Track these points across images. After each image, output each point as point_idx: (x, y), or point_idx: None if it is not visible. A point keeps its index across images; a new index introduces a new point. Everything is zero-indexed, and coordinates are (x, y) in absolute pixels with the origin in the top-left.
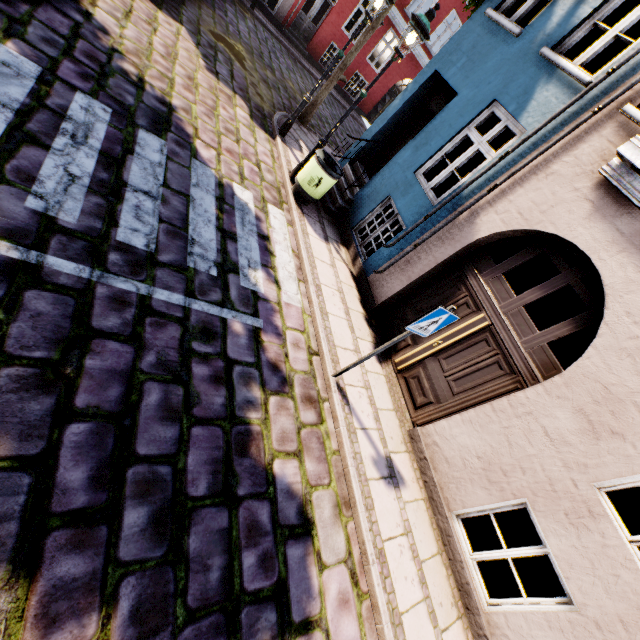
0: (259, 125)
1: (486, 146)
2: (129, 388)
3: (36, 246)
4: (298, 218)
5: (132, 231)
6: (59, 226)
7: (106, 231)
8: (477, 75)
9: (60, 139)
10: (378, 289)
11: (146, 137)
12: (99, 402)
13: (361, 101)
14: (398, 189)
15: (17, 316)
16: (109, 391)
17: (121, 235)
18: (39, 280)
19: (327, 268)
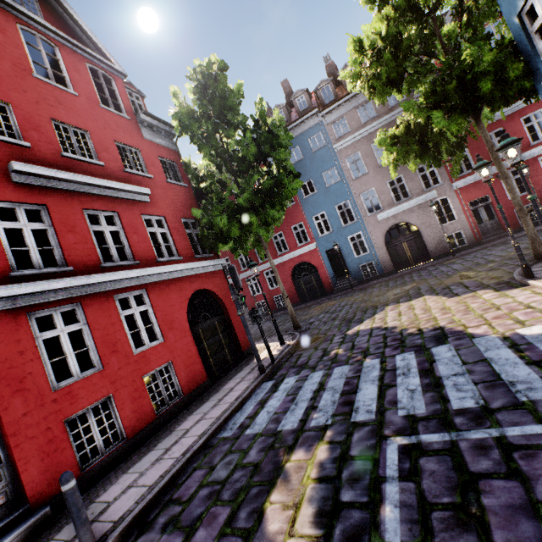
0: (506, 289)
1: None
2: (539, 521)
3: (412, 433)
4: None
5: (460, 399)
6: (418, 417)
7: (444, 407)
8: None
9: (398, 378)
10: None
11: (436, 349)
12: (516, 538)
13: None
14: None
15: (421, 476)
16: (520, 526)
17: (454, 405)
18: (422, 451)
19: None
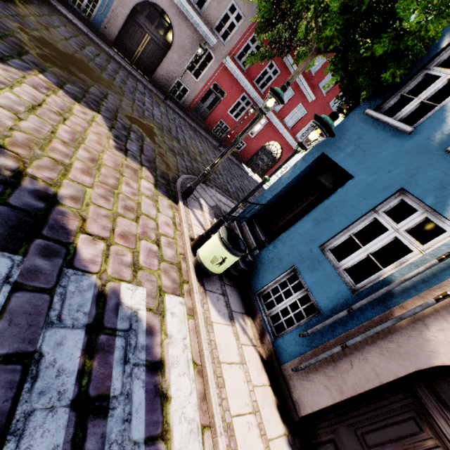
0: (163, 192)
1: (406, 235)
2: None
3: None
4: (200, 303)
5: None
6: None
7: None
8: (372, 162)
9: None
10: (298, 390)
11: None
12: None
13: (241, 154)
14: (304, 261)
15: None
16: None
17: None
18: None
19: (236, 372)
